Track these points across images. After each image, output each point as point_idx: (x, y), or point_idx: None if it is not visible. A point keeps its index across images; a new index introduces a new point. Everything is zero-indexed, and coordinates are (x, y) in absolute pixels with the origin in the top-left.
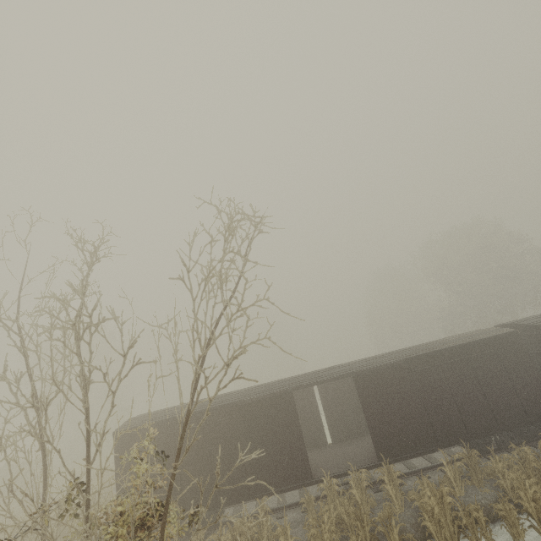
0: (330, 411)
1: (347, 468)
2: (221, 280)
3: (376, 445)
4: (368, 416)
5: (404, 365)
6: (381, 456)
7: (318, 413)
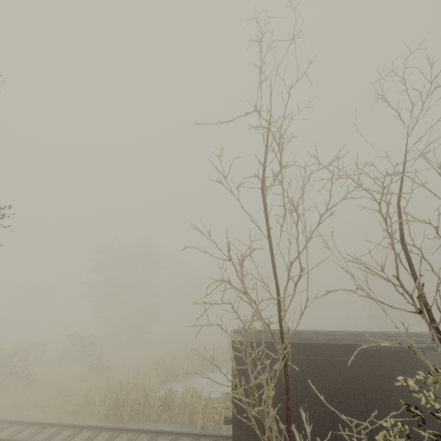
0: None
1: None
2: None
3: None
4: None
5: None
6: None
7: None
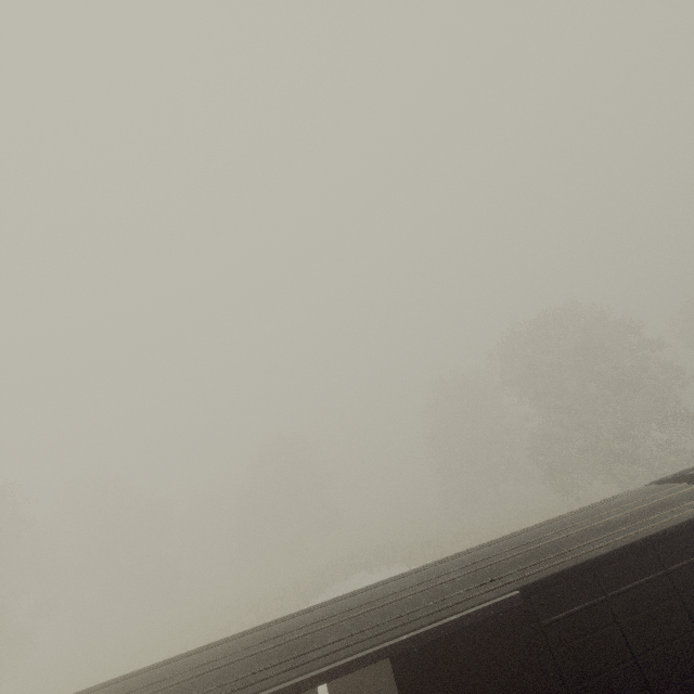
0: None
1: None
2: None
3: None
4: None
5: (521, 608)
6: None
7: None
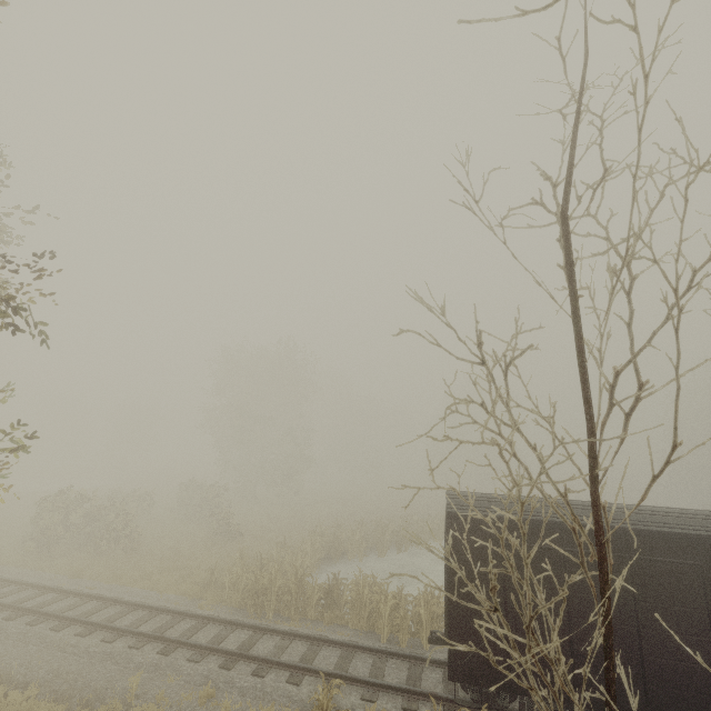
0: None
1: None
2: None
3: None
4: None
5: None
6: None
7: None
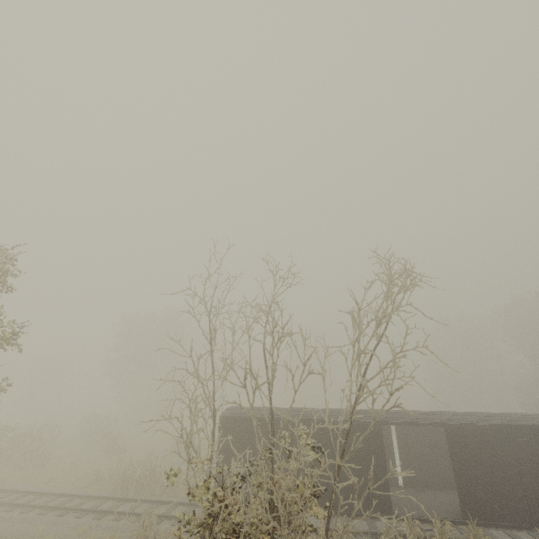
0: (404, 453)
1: (427, 515)
2: (377, 320)
3: (462, 502)
4: (457, 471)
5: (502, 431)
6: (466, 515)
7: (392, 452)
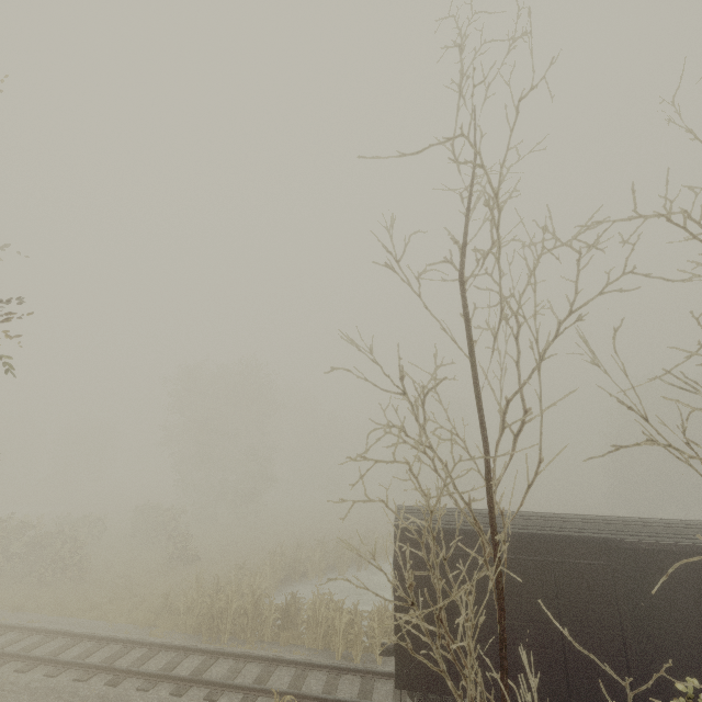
0: None
1: None
2: None
3: None
4: None
5: None
6: None
7: None
